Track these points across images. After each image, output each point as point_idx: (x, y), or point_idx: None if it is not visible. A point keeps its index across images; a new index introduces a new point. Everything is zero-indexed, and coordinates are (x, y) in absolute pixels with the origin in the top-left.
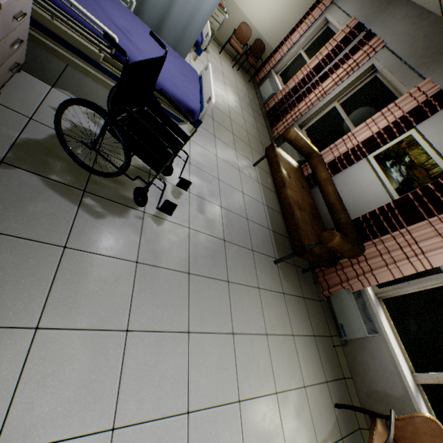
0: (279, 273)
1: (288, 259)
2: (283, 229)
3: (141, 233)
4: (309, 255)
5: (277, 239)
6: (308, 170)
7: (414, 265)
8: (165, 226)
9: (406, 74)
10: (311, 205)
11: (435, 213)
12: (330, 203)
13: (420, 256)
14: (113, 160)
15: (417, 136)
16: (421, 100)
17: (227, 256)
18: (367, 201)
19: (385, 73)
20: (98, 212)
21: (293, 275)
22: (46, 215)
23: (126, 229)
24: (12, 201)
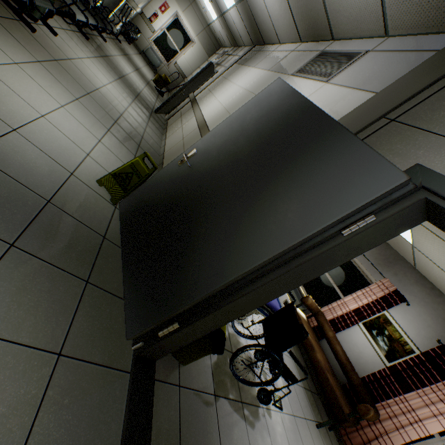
0: (322, 437)
1: (319, 418)
2: (306, 382)
3: (269, 432)
4: (347, 423)
5: (308, 397)
6: (313, 322)
7: (416, 430)
8: (273, 417)
9: (370, 266)
10: (327, 360)
11: (418, 385)
12: (342, 362)
13: (419, 423)
14: (239, 359)
15: (389, 315)
16: (386, 292)
17: (300, 433)
18: (365, 361)
19: (356, 261)
20: (251, 420)
21: (327, 436)
22: (240, 439)
23: (263, 432)
24: (228, 434)
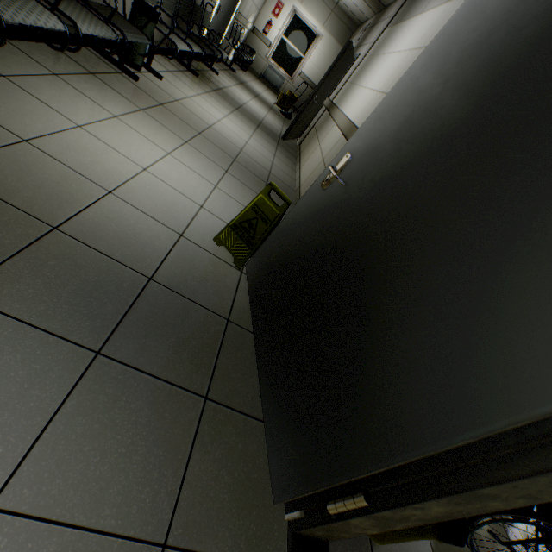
0: None
1: None
2: None
3: None
4: None
5: None
6: None
7: None
8: None
9: None
10: None
11: None
12: None
13: None
14: None
15: None
16: None
17: None
18: None
19: None
20: None
21: None
22: None
23: None
24: None
